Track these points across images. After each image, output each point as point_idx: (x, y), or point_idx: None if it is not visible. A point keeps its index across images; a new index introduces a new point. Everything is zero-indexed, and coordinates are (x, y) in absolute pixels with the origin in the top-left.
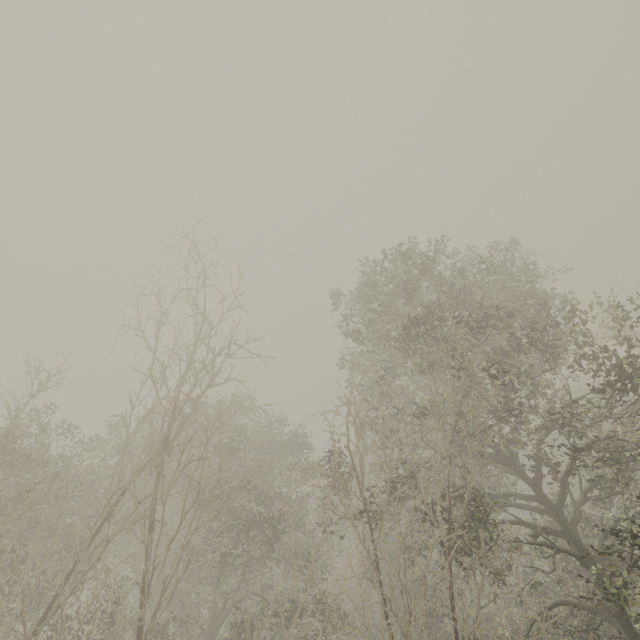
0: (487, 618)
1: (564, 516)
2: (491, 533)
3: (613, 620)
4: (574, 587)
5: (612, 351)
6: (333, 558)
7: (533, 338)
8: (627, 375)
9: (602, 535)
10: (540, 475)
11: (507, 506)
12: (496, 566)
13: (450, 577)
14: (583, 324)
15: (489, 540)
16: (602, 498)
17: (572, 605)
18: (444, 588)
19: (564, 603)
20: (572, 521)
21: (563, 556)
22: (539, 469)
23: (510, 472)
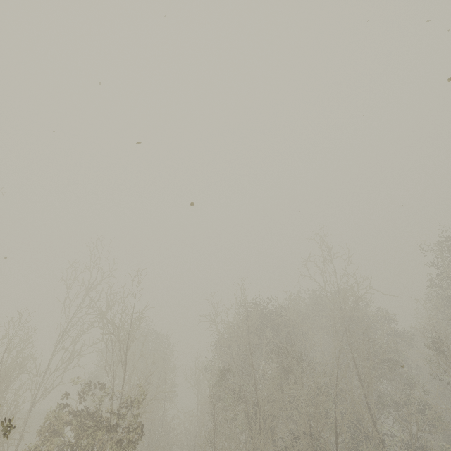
0: None
1: None
2: None
3: None
4: None
5: None
6: None
7: None
8: None
9: None
10: None
11: None
12: None
13: None
14: None
15: None
16: None
17: None
18: None
19: None
20: None
21: None
22: None
23: None
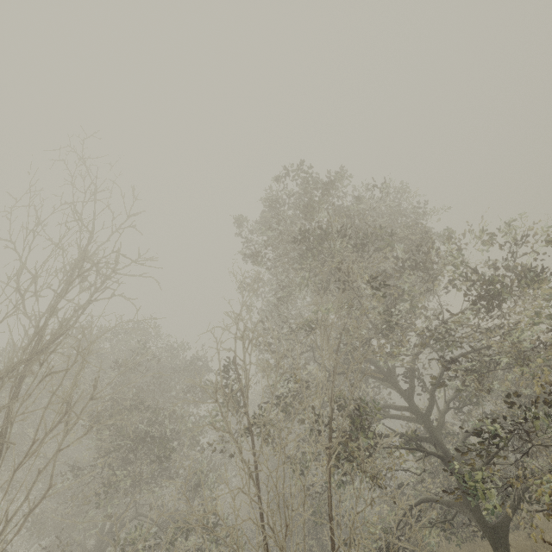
0: (364, 523)
1: (431, 423)
2: (370, 440)
3: (467, 511)
4: (432, 484)
5: (482, 272)
6: (230, 472)
7: (416, 260)
8: (496, 290)
9: (460, 438)
10: (413, 388)
11: (383, 417)
12: (374, 471)
13: (330, 485)
14: (458, 250)
15: (368, 447)
16: (461, 406)
17: (434, 501)
18: (325, 493)
19: (427, 499)
20: (437, 427)
21: (426, 458)
22: (412, 382)
23: (387, 386)
